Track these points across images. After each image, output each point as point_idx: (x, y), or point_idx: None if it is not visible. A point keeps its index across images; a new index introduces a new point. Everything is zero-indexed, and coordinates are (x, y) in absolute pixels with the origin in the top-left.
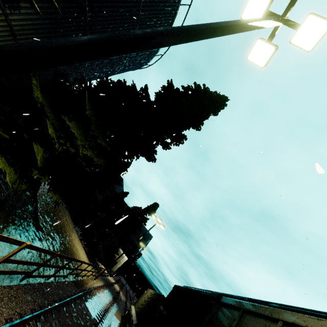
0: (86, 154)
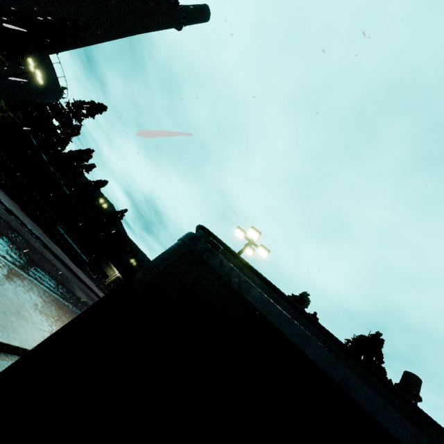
0: None
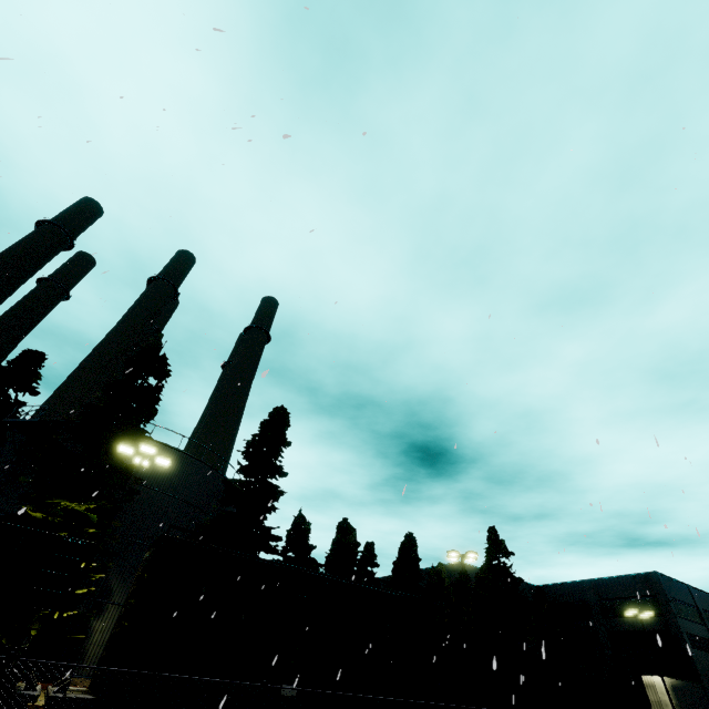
0: None
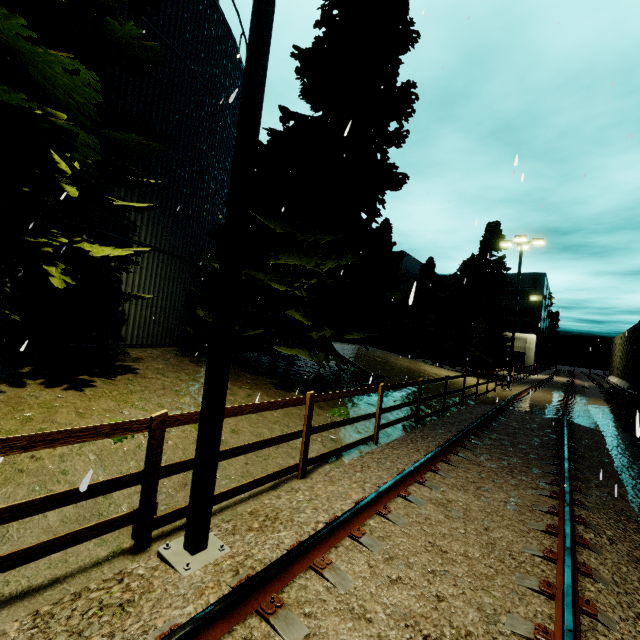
0: (328, 271)
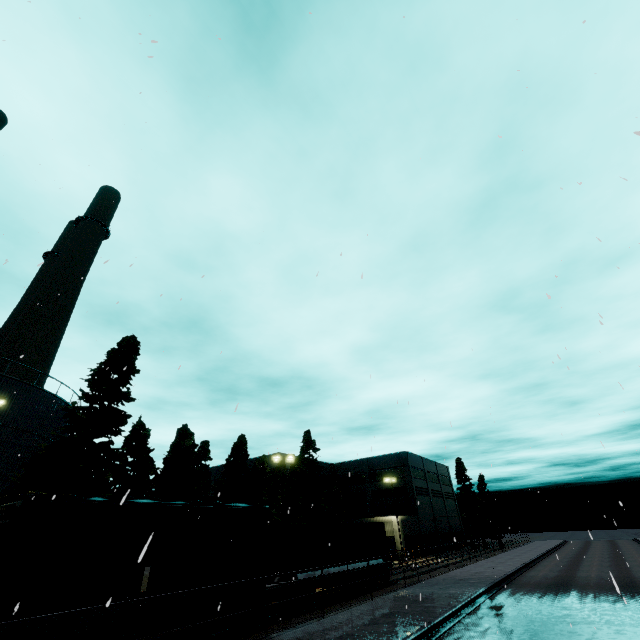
0: None
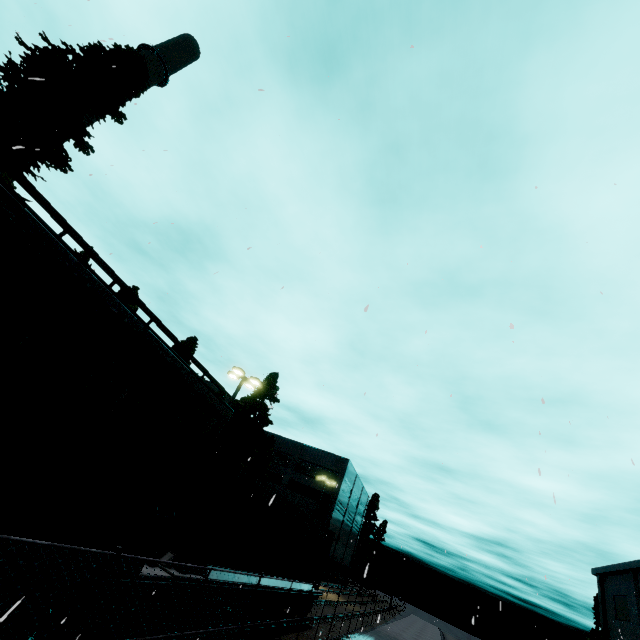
0: None
